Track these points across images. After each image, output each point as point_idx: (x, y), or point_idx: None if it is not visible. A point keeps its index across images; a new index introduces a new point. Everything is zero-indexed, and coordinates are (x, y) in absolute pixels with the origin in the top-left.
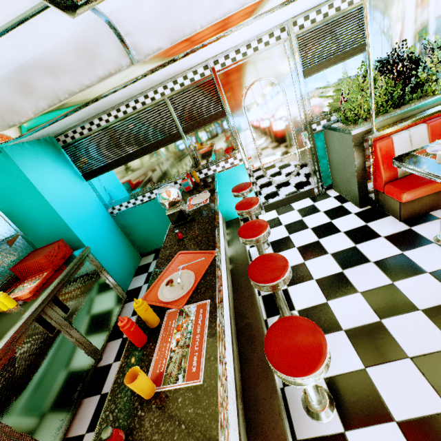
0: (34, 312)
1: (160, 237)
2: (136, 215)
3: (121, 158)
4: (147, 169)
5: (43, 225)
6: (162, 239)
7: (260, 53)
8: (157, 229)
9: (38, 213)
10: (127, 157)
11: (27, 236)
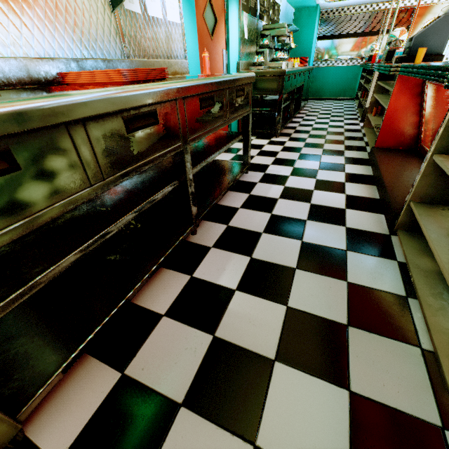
0: (310, 68)
1: (325, 91)
2: (324, 72)
3: (342, 34)
4: (348, 47)
5: (301, 49)
6: (325, 93)
7: (447, 3)
8: (327, 85)
9: (304, 42)
10: (345, 35)
11: (291, 51)
